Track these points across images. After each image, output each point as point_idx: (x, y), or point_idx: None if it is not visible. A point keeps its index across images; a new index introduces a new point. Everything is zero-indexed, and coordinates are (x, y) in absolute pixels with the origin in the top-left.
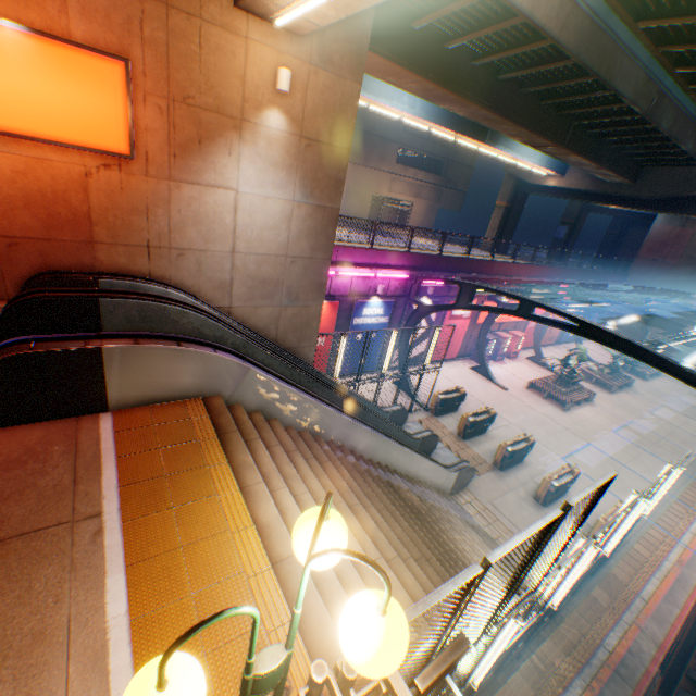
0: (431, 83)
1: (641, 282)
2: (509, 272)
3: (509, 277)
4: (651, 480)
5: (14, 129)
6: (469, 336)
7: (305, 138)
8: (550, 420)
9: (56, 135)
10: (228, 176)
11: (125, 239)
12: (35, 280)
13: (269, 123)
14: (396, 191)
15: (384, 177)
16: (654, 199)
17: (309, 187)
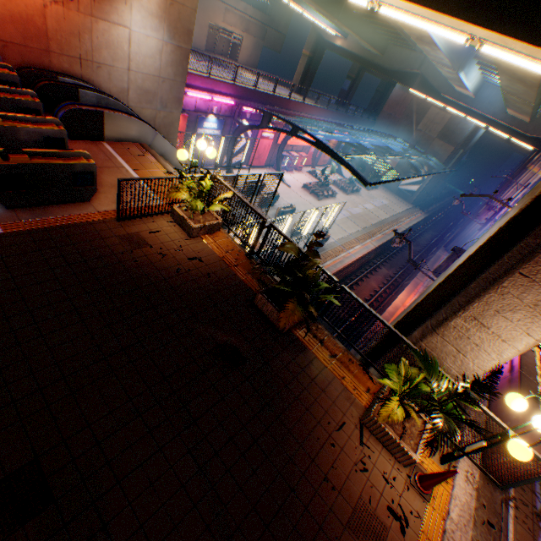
0: None
1: (381, 129)
2: (300, 110)
3: (300, 114)
4: (348, 231)
5: None
6: (273, 153)
7: None
8: (310, 204)
9: None
10: (126, 19)
11: (68, 53)
12: (24, 72)
13: None
14: (229, 23)
15: (219, 7)
16: (391, 70)
17: (173, 33)
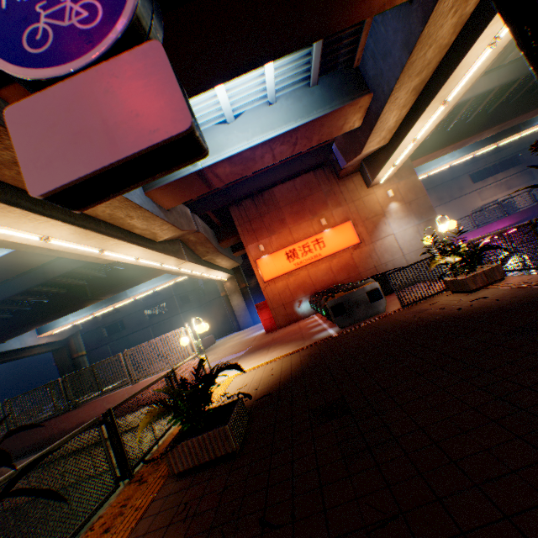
0: (449, 146)
1: None
2: None
3: None
4: None
5: (334, 252)
6: None
7: (406, 203)
8: None
9: (341, 248)
10: (387, 231)
11: (367, 268)
12: None
13: (391, 208)
14: (486, 197)
15: (470, 196)
16: None
17: (418, 217)
